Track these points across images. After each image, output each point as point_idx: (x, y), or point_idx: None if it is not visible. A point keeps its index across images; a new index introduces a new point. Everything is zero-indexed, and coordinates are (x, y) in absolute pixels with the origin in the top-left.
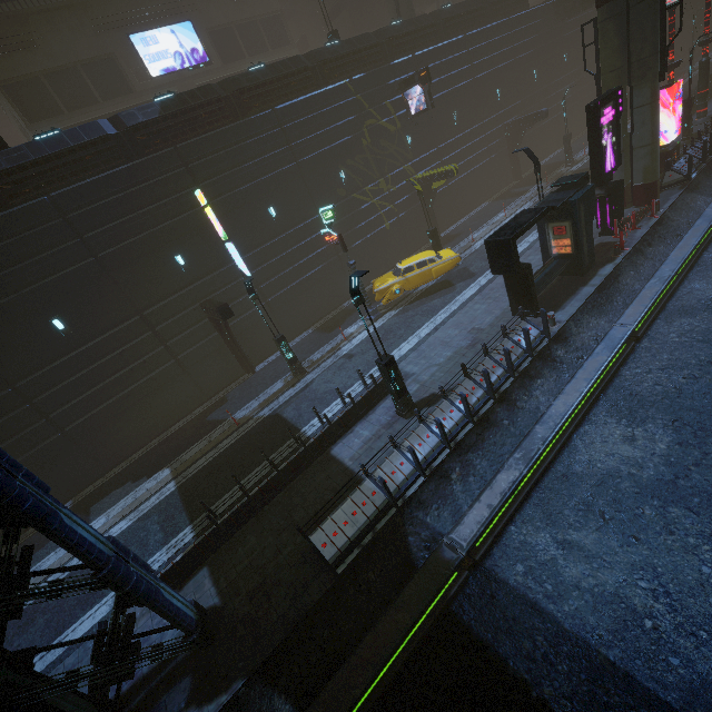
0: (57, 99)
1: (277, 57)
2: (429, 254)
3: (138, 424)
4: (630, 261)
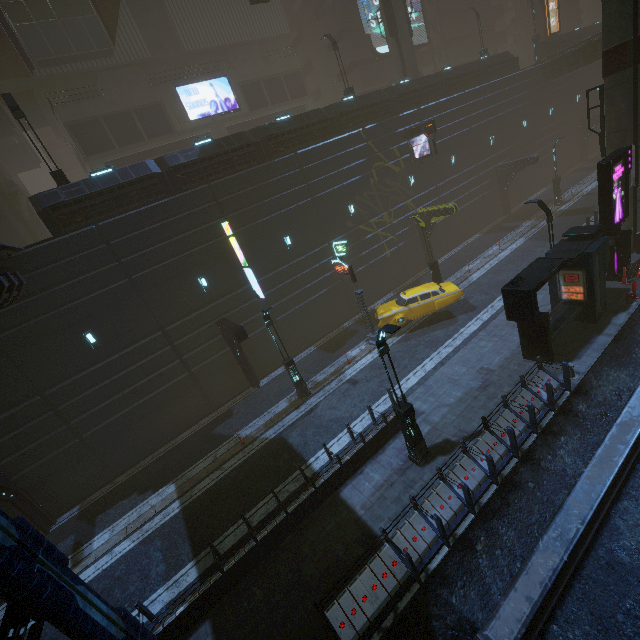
0: (111, 137)
1: (295, 105)
2: (433, 287)
3: (148, 432)
4: None
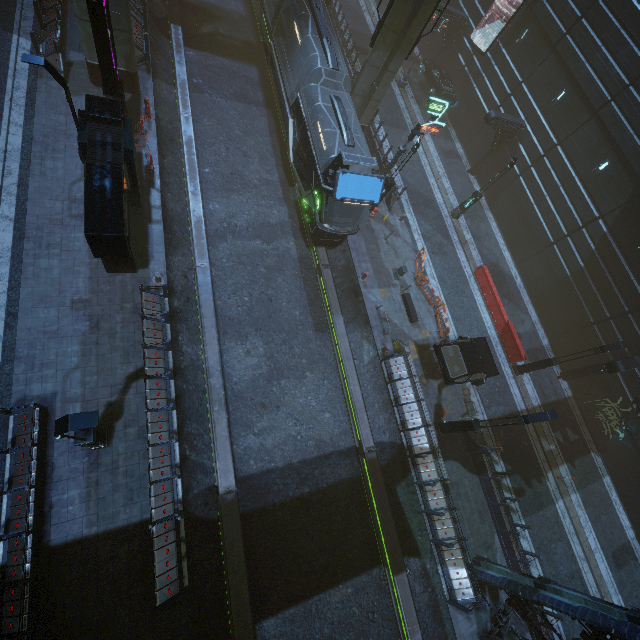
0: None
1: None
2: None
3: None
4: (163, 183)
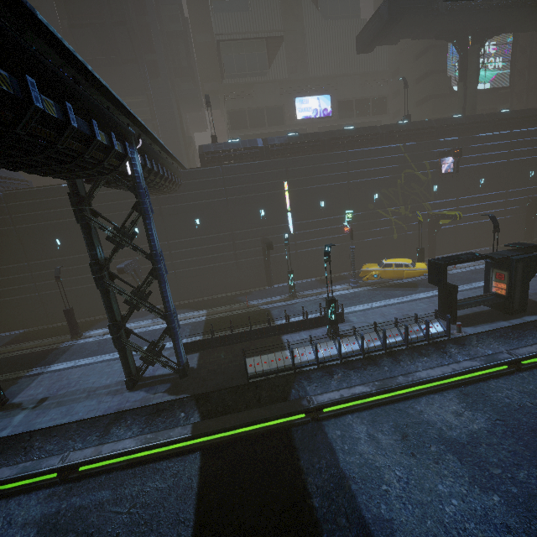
0: (248, 121)
1: (374, 119)
2: (407, 261)
3: (205, 285)
4: None
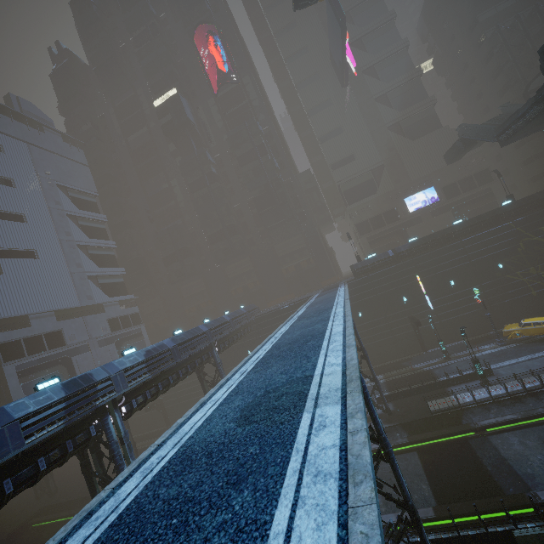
0: (371, 226)
1: (482, 189)
2: None
3: (373, 356)
4: None
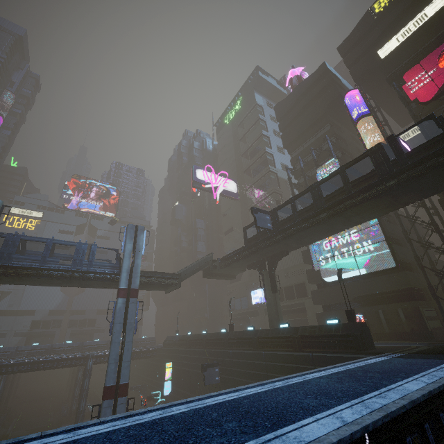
0: (234, 306)
1: (298, 302)
2: None
3: None
4: None
